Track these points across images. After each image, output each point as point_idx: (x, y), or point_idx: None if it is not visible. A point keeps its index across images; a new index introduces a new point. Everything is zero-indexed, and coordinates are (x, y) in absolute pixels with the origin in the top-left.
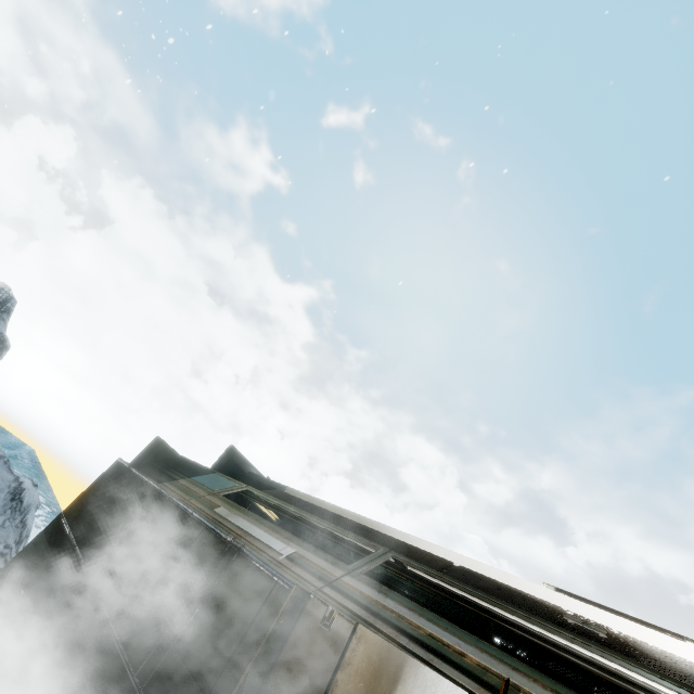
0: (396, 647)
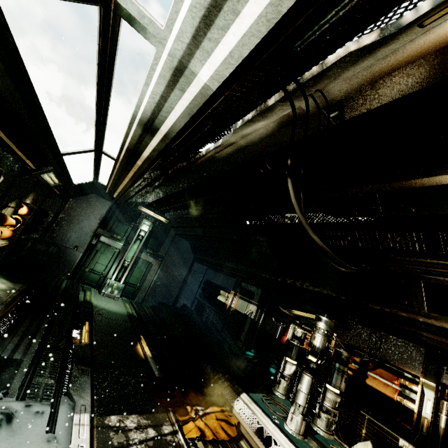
0: None
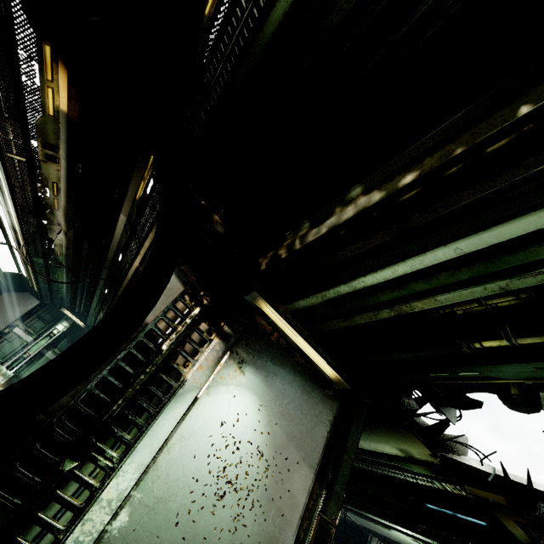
0: None
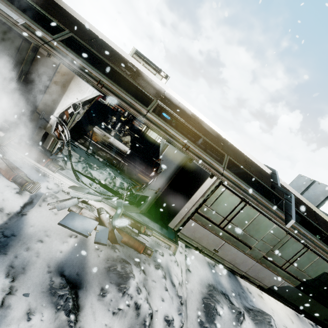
0: (72, 72)
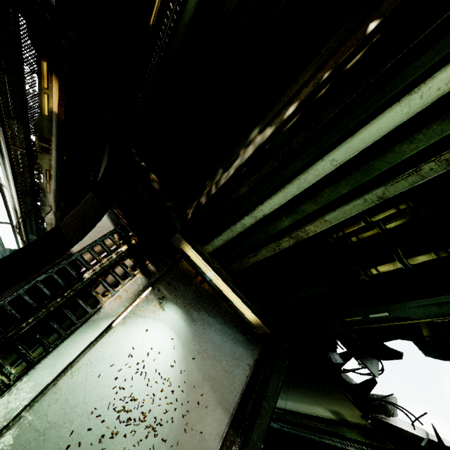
0: None
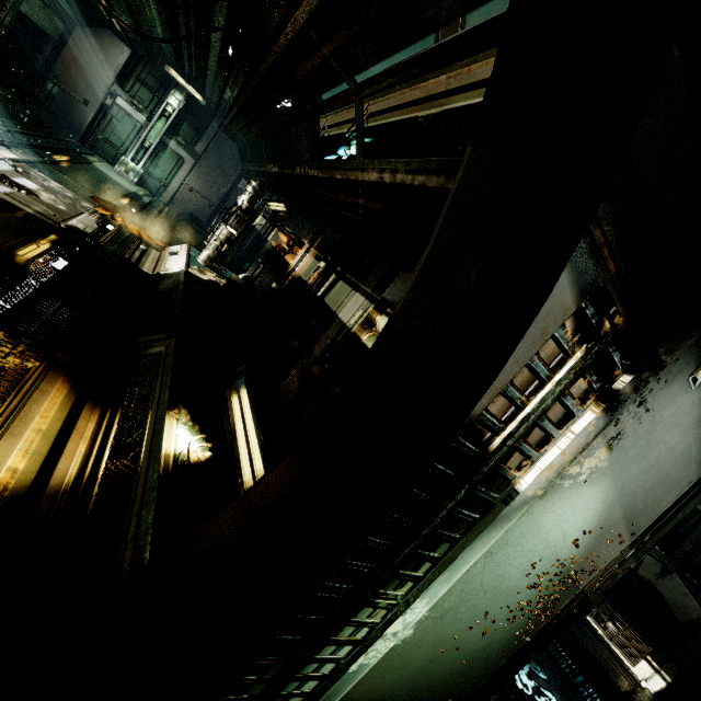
0: None
